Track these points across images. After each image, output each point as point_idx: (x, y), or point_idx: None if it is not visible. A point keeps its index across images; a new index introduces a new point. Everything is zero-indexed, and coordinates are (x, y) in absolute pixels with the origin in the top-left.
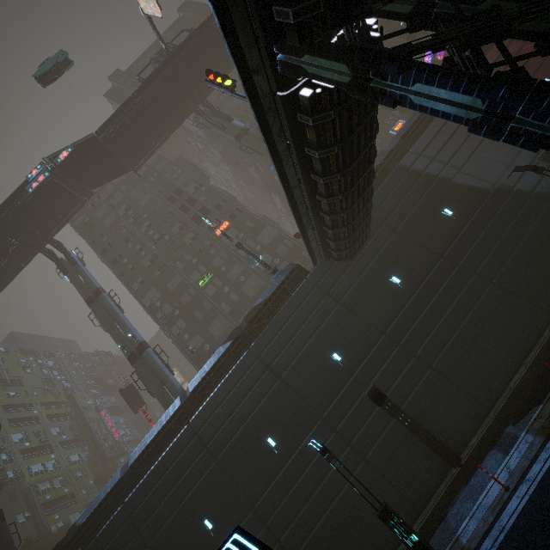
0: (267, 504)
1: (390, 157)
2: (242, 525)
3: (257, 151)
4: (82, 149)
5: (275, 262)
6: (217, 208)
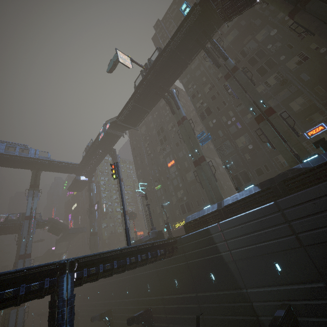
0: (121, 303)
1: (212, 215)
2: (116, 301)
3: (183, 139)
4: (113, 123)
5: (184, 198)
6: (176, 145)
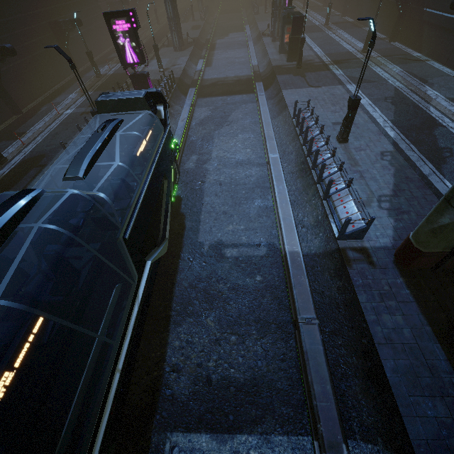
0: None
1: None
2: None
3: None
4: None
5: None
6: None
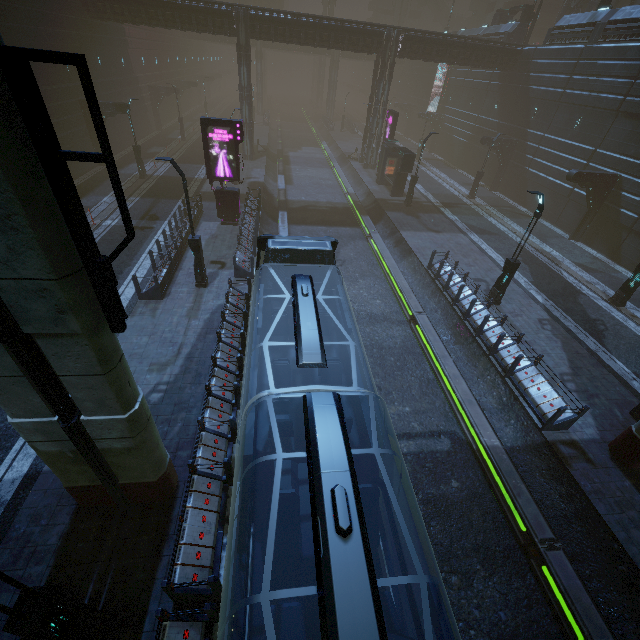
0: None
1: None
2: None
3: None
4: None
5: None
6: None
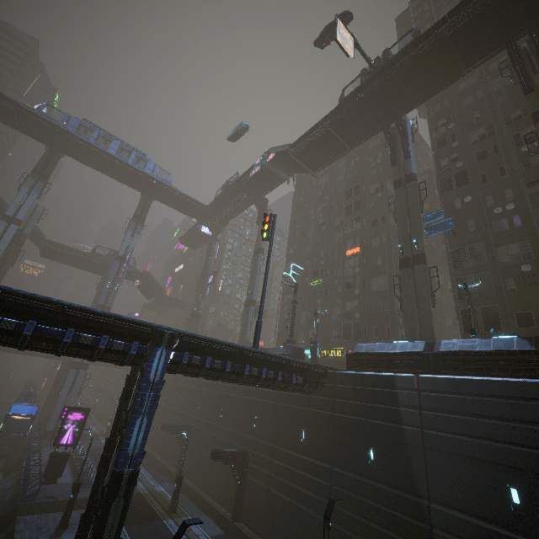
0: (208, 426)
1: (408, 358)
2: (202, 420)
3: (395, 214)
4: (281, 155)
5: (355, 315)
6: (373, 223)
